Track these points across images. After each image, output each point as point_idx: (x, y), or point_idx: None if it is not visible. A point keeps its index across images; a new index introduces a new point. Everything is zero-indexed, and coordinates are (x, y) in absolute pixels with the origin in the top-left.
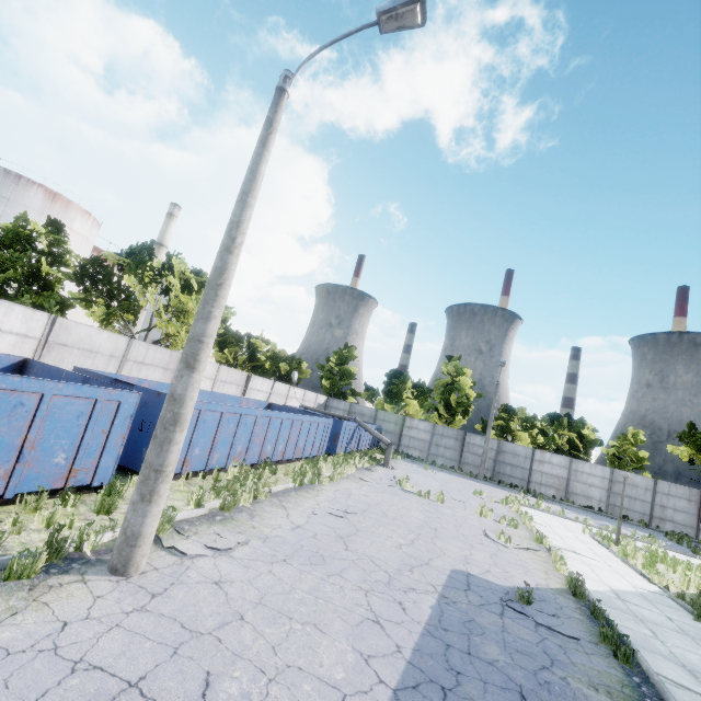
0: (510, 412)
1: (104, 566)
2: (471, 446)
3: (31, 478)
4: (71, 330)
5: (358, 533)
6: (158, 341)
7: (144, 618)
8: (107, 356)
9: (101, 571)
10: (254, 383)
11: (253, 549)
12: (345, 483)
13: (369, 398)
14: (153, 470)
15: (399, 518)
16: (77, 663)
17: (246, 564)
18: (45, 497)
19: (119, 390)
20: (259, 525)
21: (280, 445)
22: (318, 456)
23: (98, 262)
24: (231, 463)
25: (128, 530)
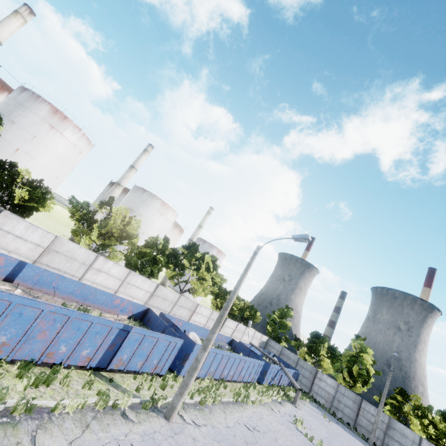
0: (405, 395)
1: (163, 414)
2: (366, 412)
3: (146, 366)
4: (162, 290)
5: (256, 444)
6: (189, 289)
7: (173, 440)
8: (170, 302)
9: (162, 415)
10: (227, 323)
11: (208, 430)
12: (261, 408)
13: (296, 346)
14: (185, 384)
15: (283, 445)
16: (158, 445)
17: (204, 436)
18: (149, 376)
19: (178, 338)
20: (212, 418)
21: (232, 371)
22: (251, 382)
23: (176, 252)
24: (207, 376)
25: (173, 404)
